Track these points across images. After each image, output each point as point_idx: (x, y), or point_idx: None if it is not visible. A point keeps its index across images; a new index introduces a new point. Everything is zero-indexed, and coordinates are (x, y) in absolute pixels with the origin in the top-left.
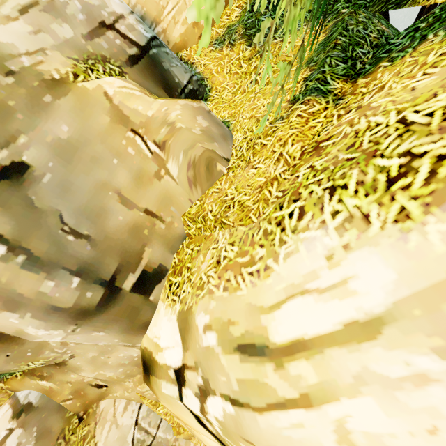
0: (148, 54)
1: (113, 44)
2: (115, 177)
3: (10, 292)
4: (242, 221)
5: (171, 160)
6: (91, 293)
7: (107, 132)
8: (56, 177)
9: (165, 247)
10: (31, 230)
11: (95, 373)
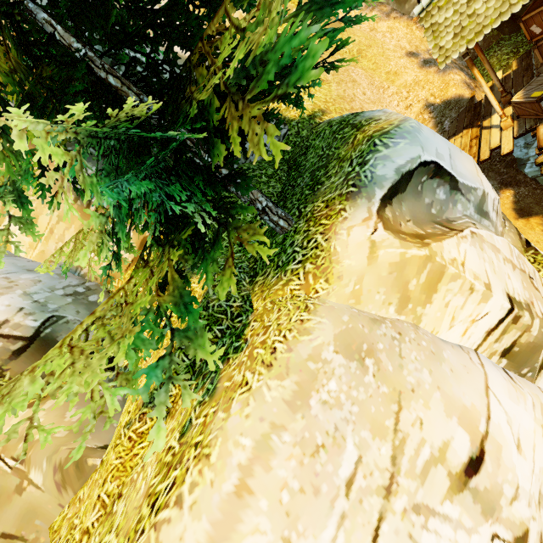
0: (40, 337)
1: None
2: None
3: None
4: None
5: (33, 470)
6: None
7: None
8: None
9: None
10: None
11: None
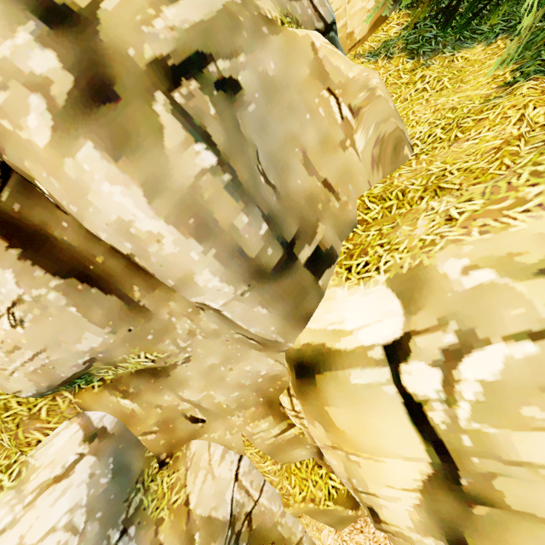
0: (328, 35)
1: (305, 12)
2: (304, 133)
3: (207, 214)
4: (479, 178)
5: (360, 131)
6: (272, 250)
7: (304, 84)
8: (258, 111)
9: (335, 230)
10: (237, 152)
11: (203, 393)
